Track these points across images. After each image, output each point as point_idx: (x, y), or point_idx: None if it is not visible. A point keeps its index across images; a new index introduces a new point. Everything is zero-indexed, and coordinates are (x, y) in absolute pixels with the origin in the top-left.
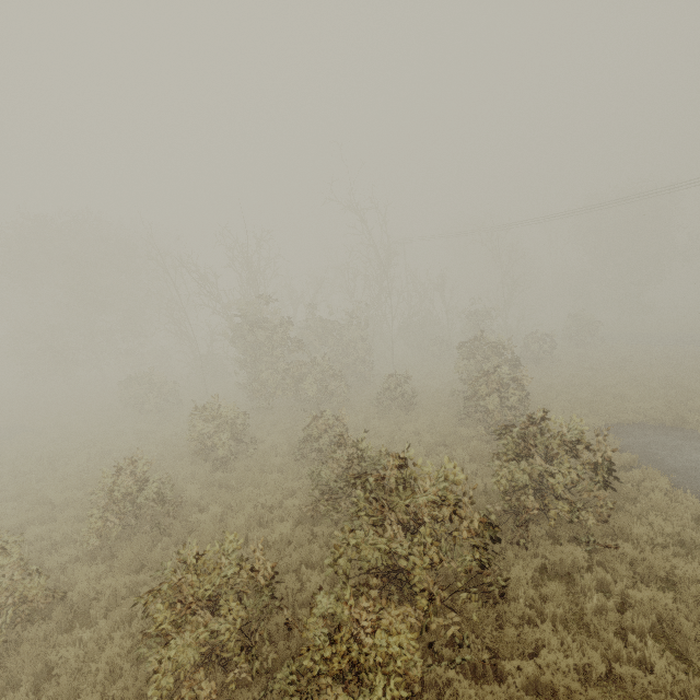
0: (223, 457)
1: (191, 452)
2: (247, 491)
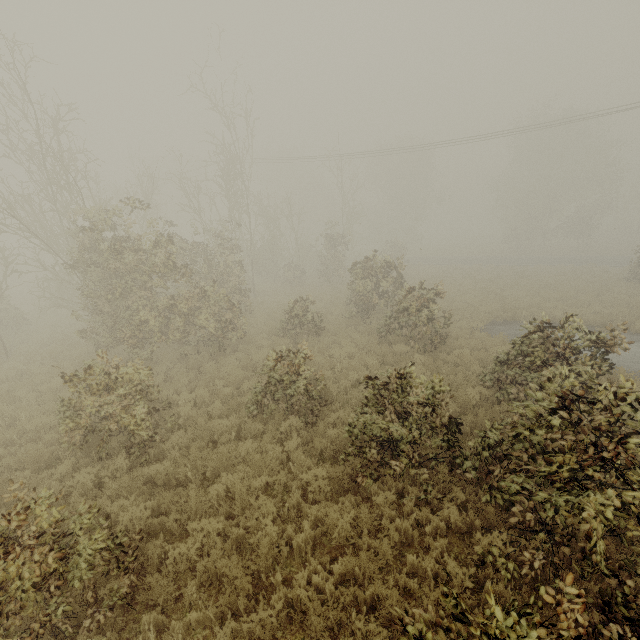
0: (143, 441)
1: (69, 447)
2: (227, 479)
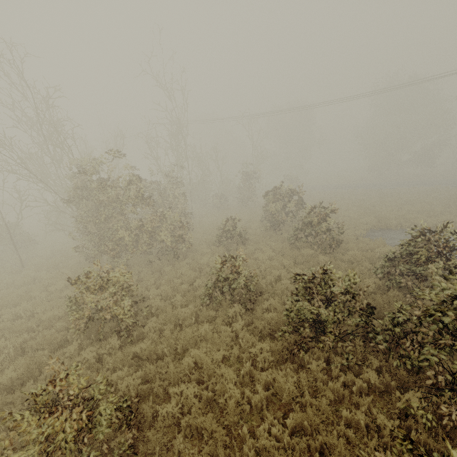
0: (129, 326)
1: (75, 332)
2: (195, 354)
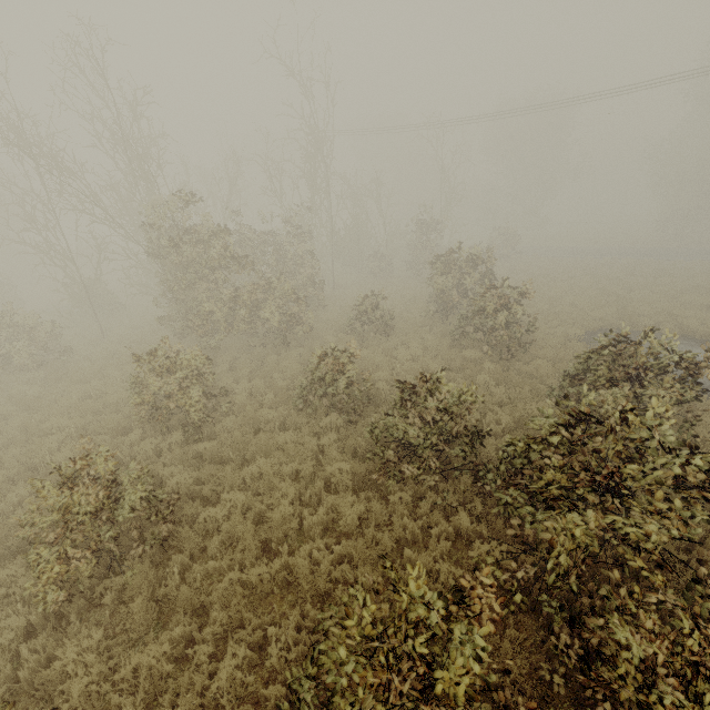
0: (197, 421)
1: (139, 420)
2: (261, 463)
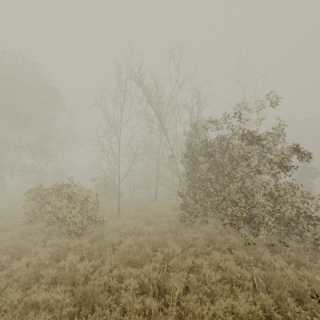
0: None
1: None
2: None
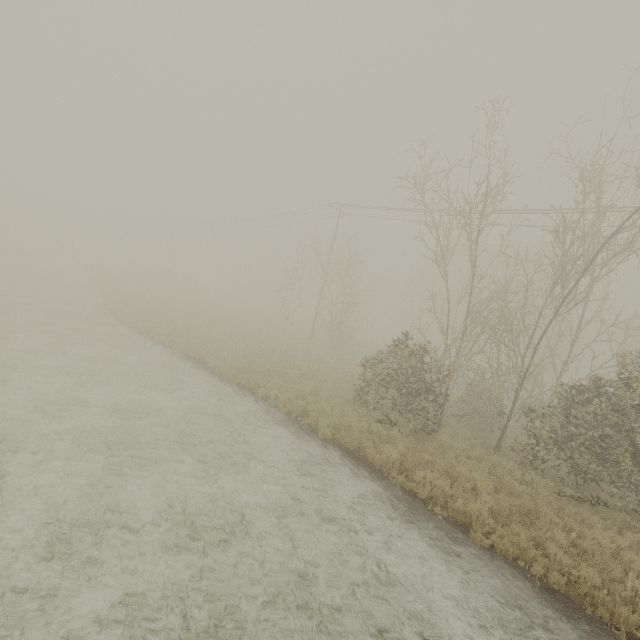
0: None
1: None
2: None
